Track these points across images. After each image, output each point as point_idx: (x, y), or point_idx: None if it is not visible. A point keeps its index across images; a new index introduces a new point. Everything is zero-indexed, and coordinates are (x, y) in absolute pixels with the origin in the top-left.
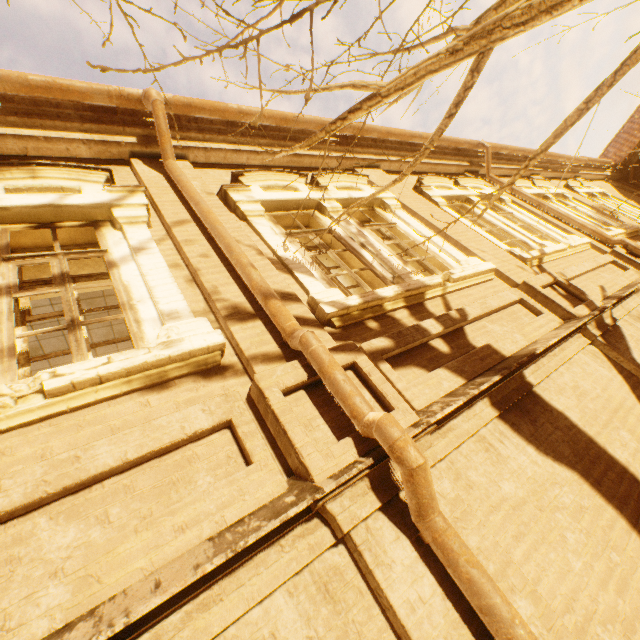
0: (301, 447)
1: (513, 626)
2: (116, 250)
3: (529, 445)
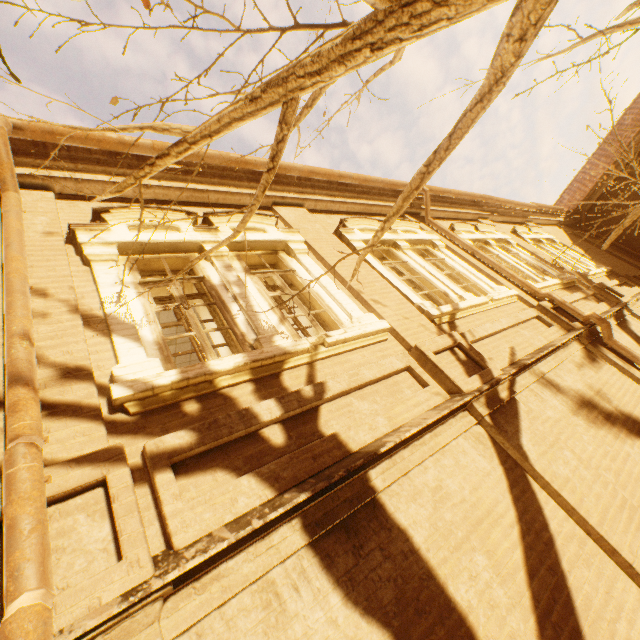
0: None
1: None
2: None
3: (336, 590)
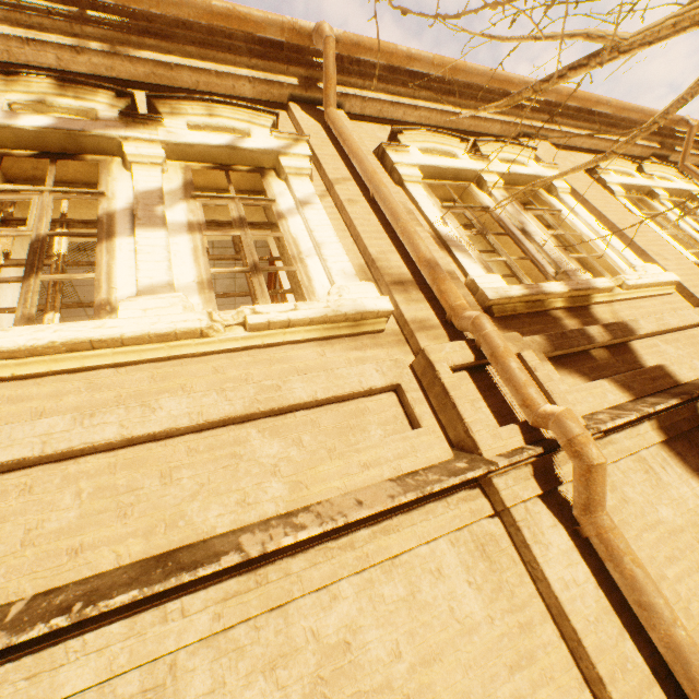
0: (471, 422)
1: (674, 626)
2: (282, 201)
3: (694, 478)
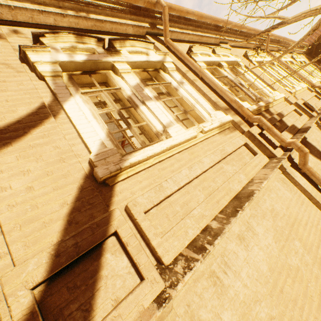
0: (271, 149)
1: None
2: (172, 83)
3: (310, 154)
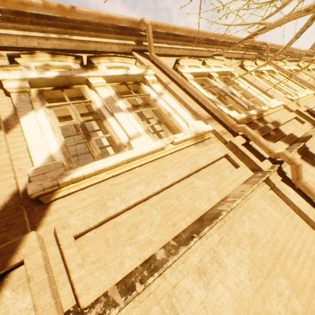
0: (256, 161)
1: None
2: (152, 94)
3: (312, 167)
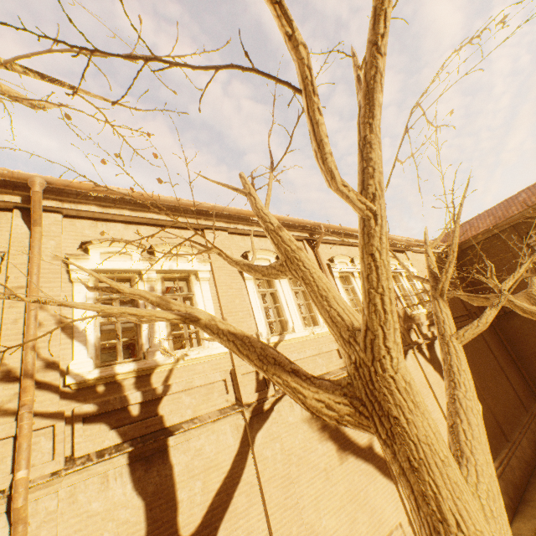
0: None
1: None
2: None
3: (132, 483)
